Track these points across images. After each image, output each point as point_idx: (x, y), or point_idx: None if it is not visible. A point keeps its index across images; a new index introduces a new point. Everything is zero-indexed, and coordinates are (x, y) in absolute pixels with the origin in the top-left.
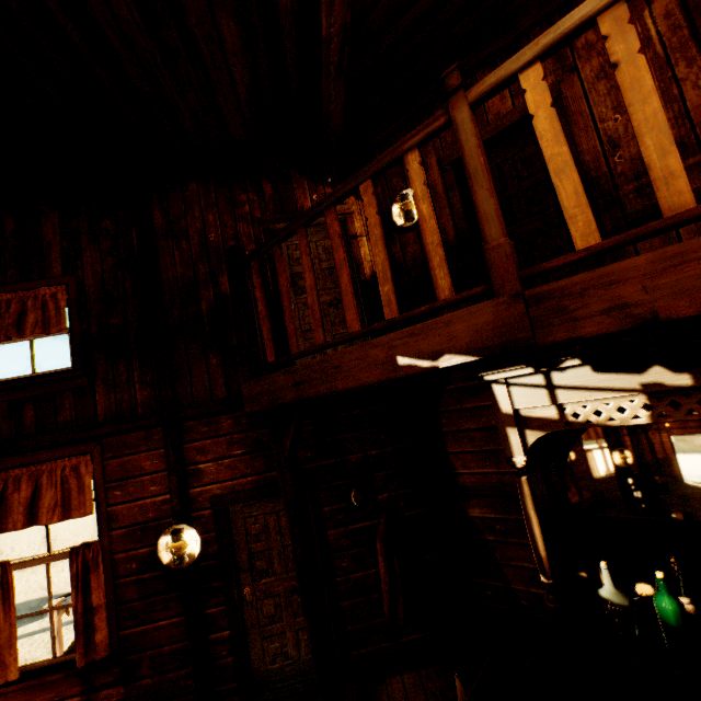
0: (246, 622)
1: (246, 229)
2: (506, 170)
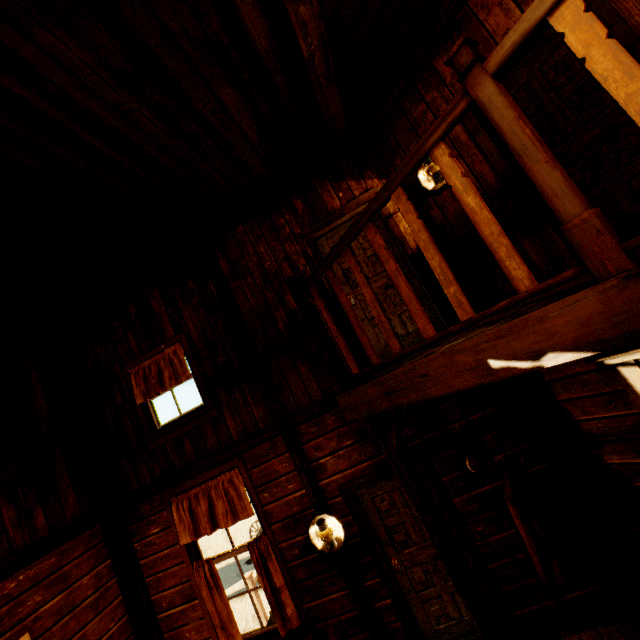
0: (402, 589)
1: (293, 247)
2: (536, 86)
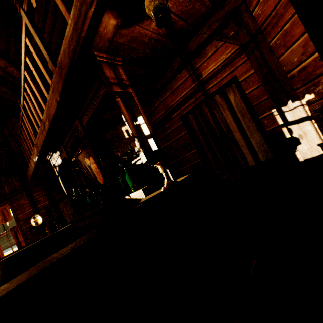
0: None
1: None
2: None
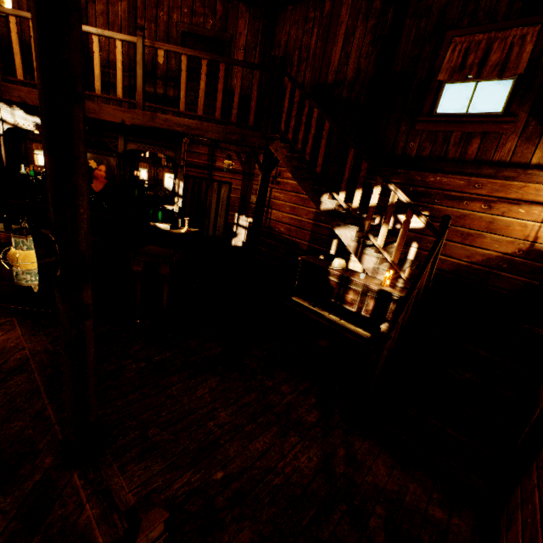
0: None
1: None
2: None
